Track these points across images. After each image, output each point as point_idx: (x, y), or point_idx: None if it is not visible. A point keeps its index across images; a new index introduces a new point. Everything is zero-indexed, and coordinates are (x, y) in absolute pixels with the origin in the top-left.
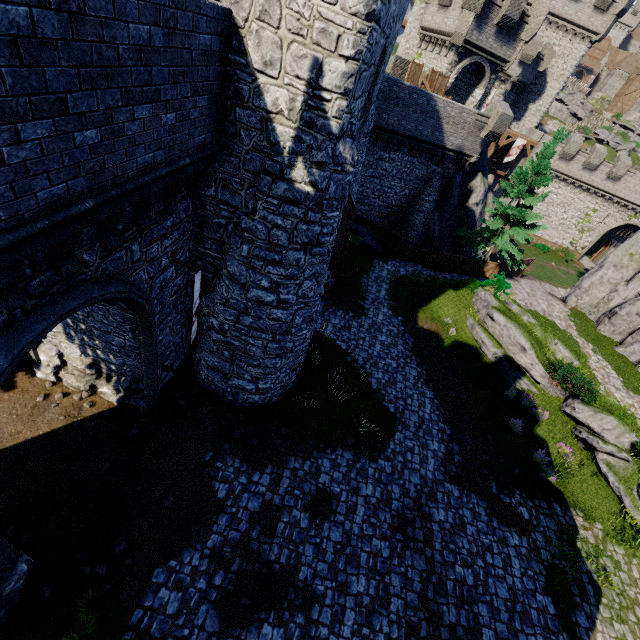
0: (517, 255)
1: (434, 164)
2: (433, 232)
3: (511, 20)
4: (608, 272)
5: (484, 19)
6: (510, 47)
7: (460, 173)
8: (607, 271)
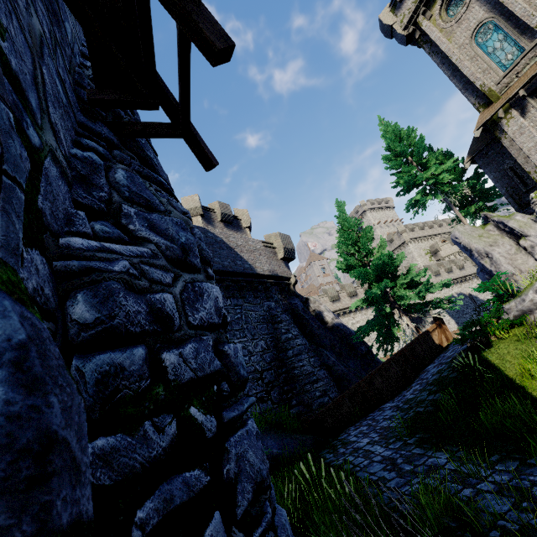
0: (444, 280)
1: (263, 300)
2: (336, 366)
3: (229, 216)
4: (497, 251)
5: (209, 219)
6: (242, 233)
7: (294, 297)
8: (496, 251)
